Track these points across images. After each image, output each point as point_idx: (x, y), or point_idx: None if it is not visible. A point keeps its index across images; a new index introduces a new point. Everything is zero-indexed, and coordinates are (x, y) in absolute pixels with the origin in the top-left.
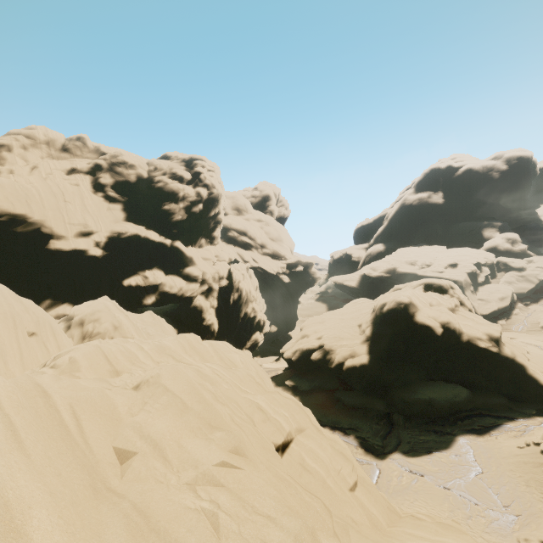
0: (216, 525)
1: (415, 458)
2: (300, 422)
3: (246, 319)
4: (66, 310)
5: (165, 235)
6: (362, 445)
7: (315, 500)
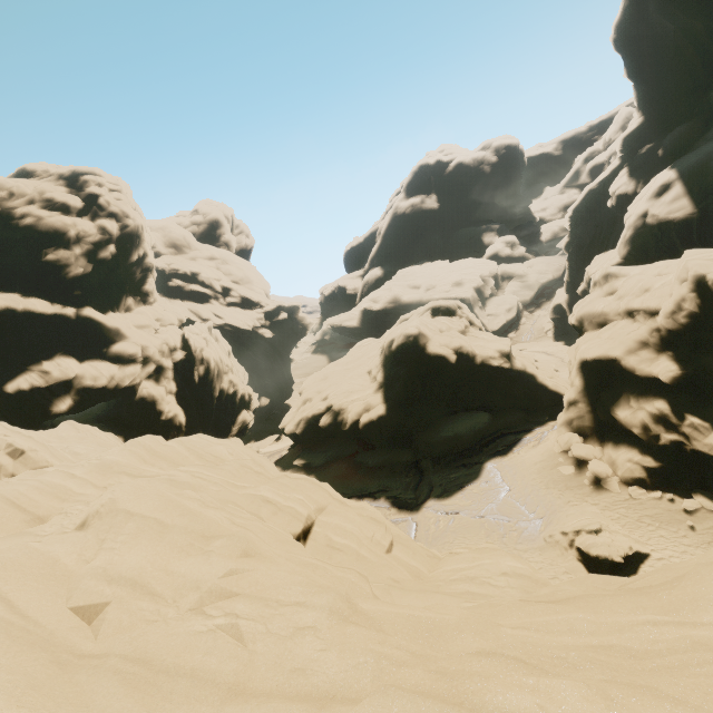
0: (239, 635)
1: (449, 499)
2: (319, 501)
3: (224, 398)
4: None
5: (62, 301)
6: (395, 504)
7: (348, 572)
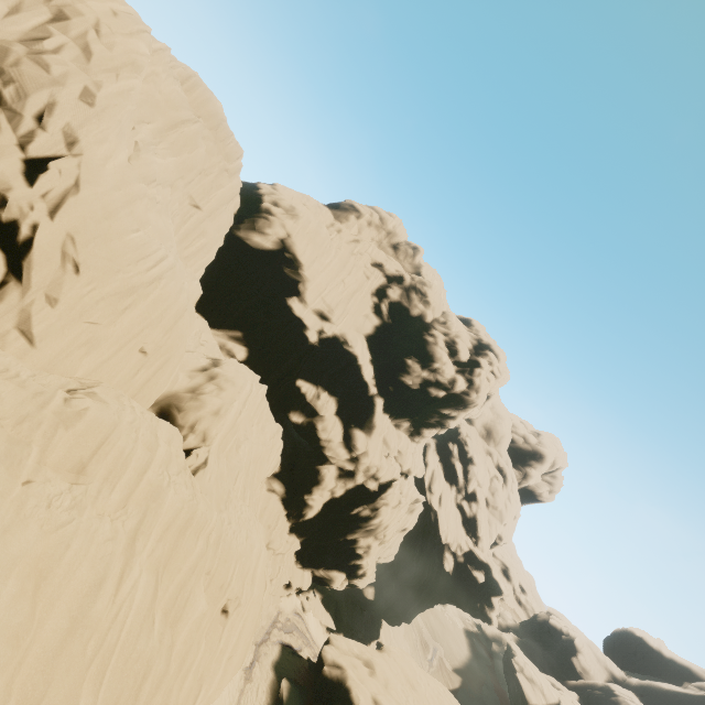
0: None
1: None
2: None
3: (349, 546)
4: (240, 353)
5: (379, 382)
6: None
7: None
